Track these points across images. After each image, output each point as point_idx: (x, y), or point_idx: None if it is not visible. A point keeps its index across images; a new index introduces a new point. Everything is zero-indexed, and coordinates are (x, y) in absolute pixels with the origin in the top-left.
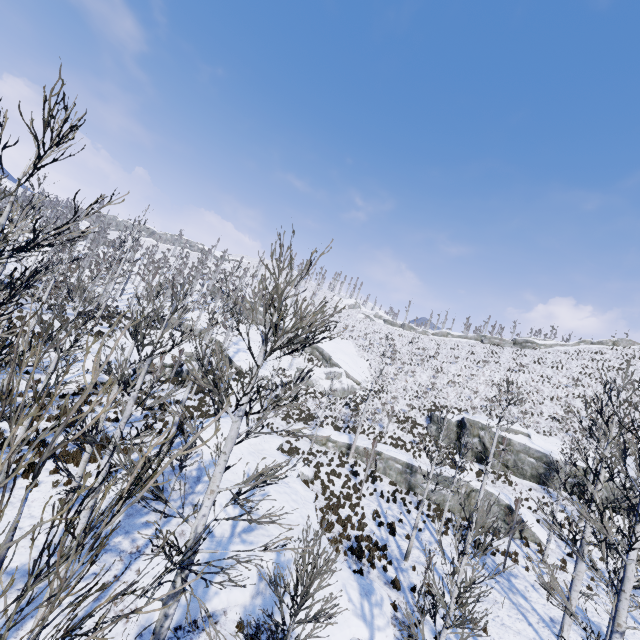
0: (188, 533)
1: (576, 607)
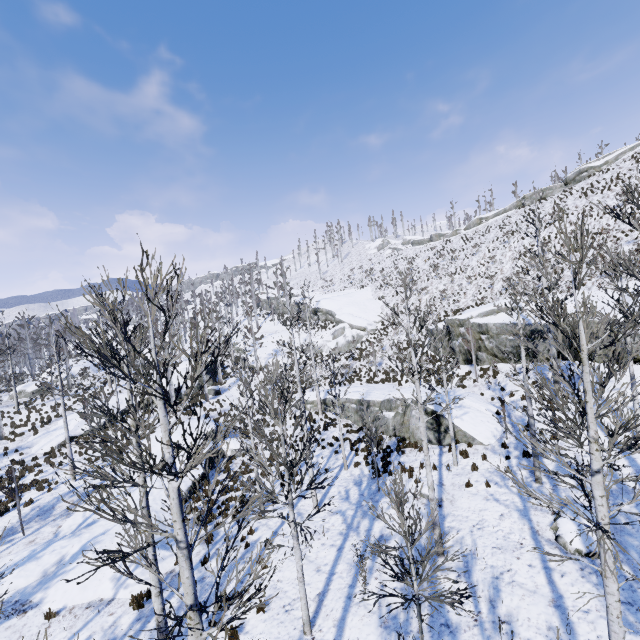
0: (39, 539)
1: (439, 514)
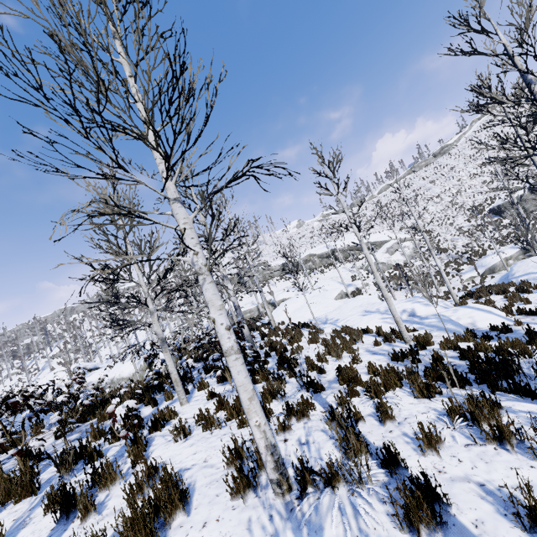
0: None
1: None
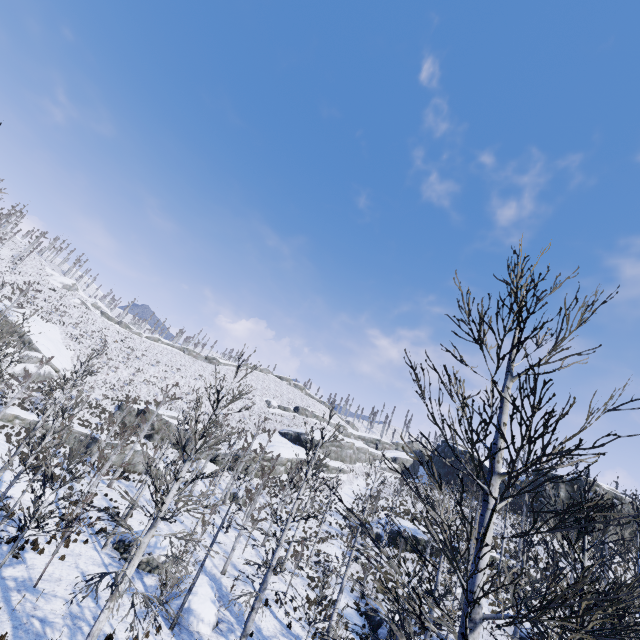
0: None
1: None
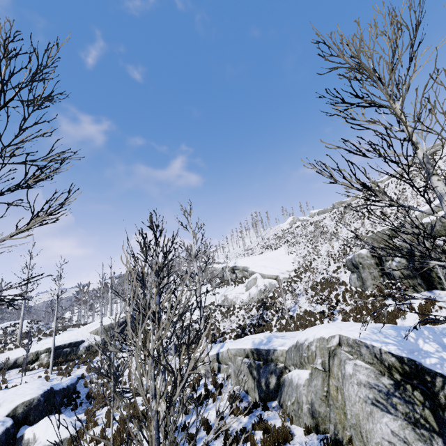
0: None
1: None
